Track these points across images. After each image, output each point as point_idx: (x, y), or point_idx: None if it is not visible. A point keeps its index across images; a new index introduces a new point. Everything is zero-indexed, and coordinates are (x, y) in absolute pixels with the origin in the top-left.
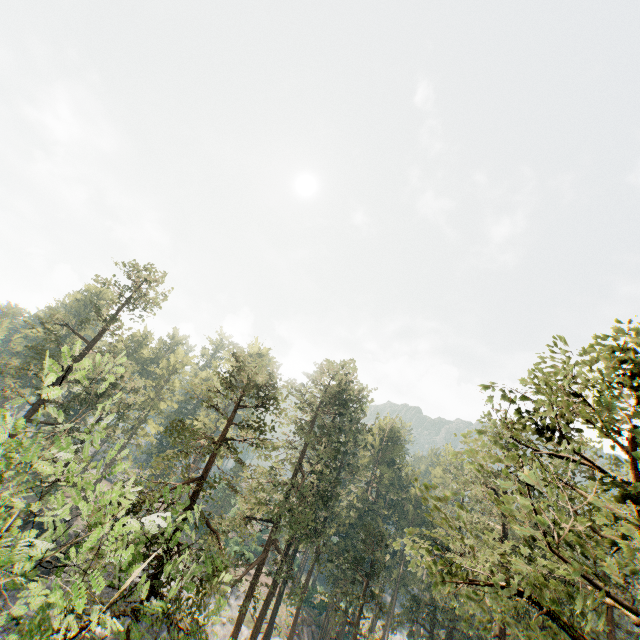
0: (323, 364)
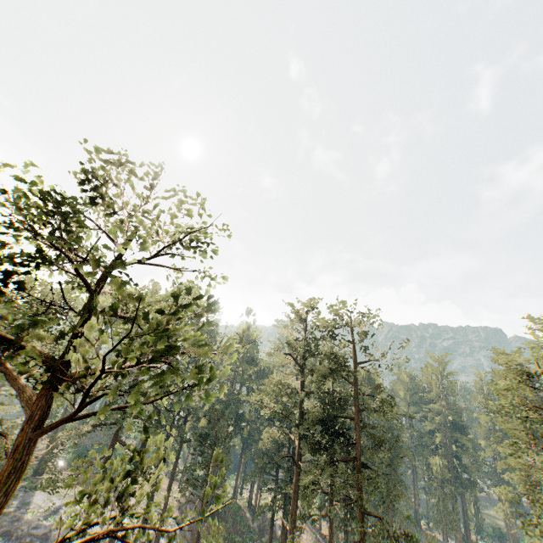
0: (153, 286)
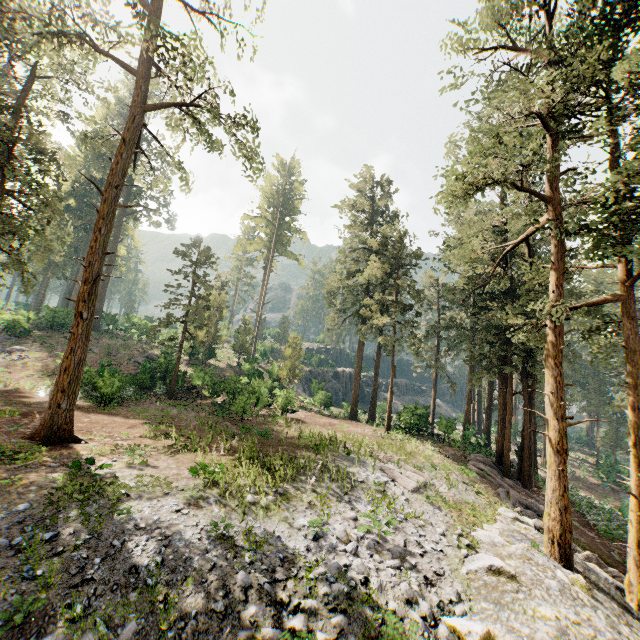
0: None
